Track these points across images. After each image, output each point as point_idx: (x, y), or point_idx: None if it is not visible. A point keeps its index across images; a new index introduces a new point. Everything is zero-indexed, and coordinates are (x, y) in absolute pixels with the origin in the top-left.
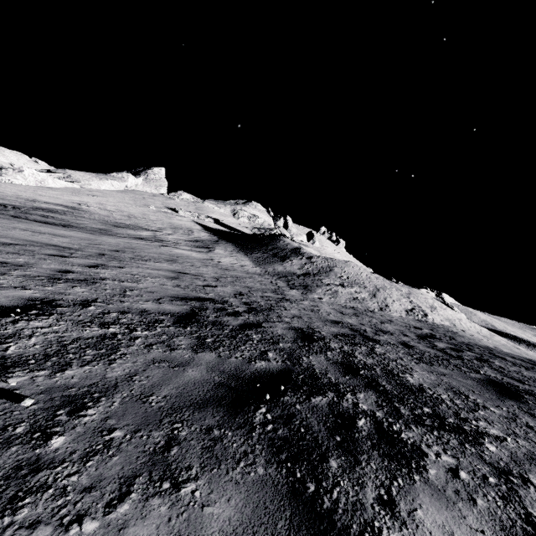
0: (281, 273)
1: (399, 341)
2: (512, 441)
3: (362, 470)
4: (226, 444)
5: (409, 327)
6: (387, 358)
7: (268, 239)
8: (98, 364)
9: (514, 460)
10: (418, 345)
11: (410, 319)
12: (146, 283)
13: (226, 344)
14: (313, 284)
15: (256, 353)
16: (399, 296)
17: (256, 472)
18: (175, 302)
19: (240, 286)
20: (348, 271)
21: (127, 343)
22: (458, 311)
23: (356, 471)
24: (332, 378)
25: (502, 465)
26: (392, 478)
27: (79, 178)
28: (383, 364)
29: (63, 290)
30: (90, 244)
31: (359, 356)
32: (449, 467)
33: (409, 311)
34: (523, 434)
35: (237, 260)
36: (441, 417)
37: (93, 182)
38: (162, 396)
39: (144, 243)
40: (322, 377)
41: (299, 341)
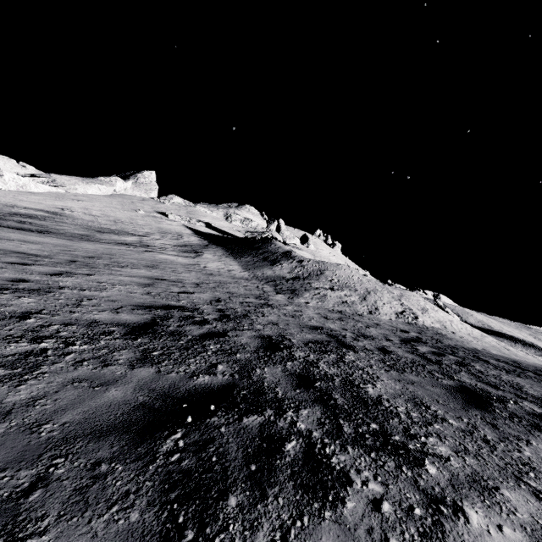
0: (270, 277)
1: (377, 346)
2: (459, 460)
3: (264, 507)
4: (108, 482)
5: (396, 331)
6: (354, 367)
7: (259, 243)
8: (2, 387)
9: (453, 484)
10: (397, 350)
11: (400, 322)
12: (112, 291)
13: (174, 357)
14: (302, 288)
15: (204, 367)
16: (390, 299)
17: (128, 519)
18: (136, 311)
19: (221, 292)
20: (340, 274)
21: (54, 360)
22: (451, 313)
23: (256, 510)
24: (280, 392)
25: (436, 491)
26: (297, 517)
27: (64, 183)
28: (347, 374)
29: (5, 301)
30: (62, 251)
31: (323, 365)
32: (372, 498)
33: (400, 313)
34: (475, 450)
35: (225, 264)
36: (387, 434)
37: (79, 187)
38: (61, 423)
39: (126, 248)
40: (269, 391)
41: (261, 350)
